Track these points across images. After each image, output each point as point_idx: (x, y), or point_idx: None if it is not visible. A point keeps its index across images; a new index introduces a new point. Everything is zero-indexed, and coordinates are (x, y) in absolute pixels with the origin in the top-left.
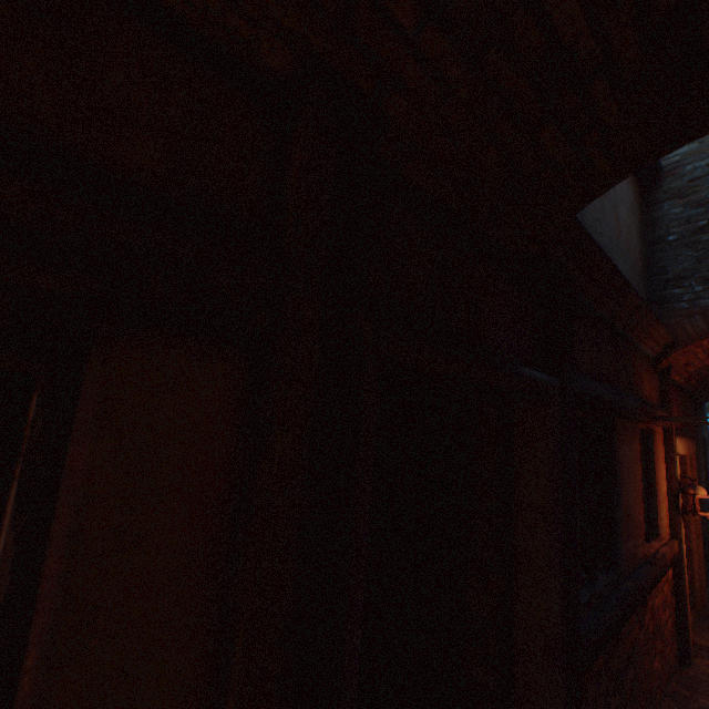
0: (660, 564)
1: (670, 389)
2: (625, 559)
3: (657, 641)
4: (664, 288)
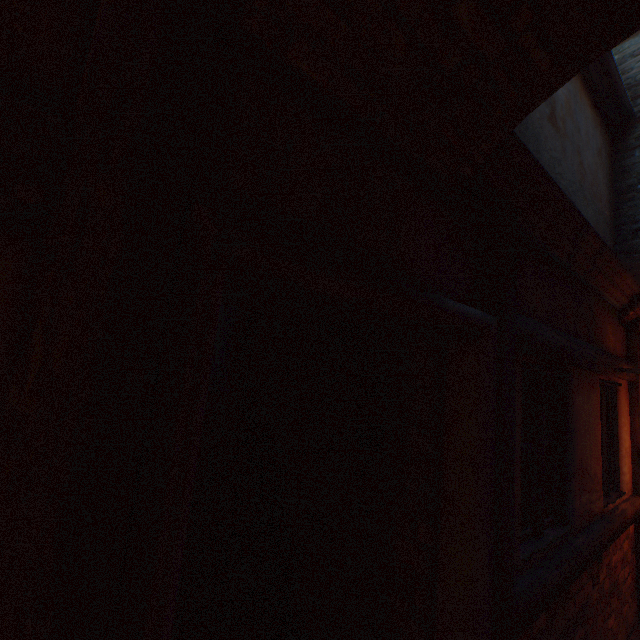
0: (619, 520)
1: (638, 342)
2: (577, 514)
3: (613, 599)
4: (633, 238)
